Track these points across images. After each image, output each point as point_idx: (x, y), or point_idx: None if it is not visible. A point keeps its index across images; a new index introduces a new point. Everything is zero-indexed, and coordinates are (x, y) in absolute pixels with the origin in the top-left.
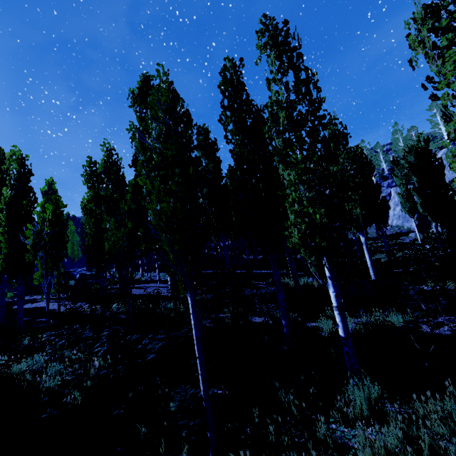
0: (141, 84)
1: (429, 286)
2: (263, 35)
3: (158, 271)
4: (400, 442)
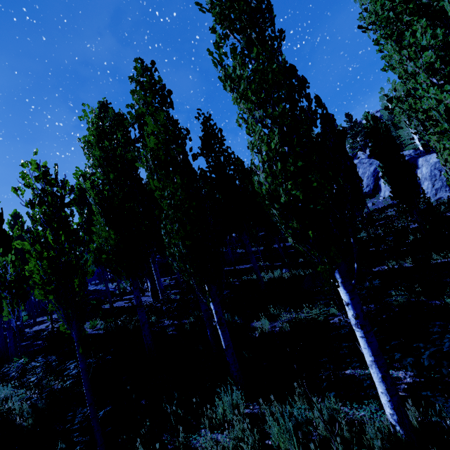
0: (99, 111)
1: (390, 265)
2: (132, 81)
3: (146, 280)
4: (223, 446)
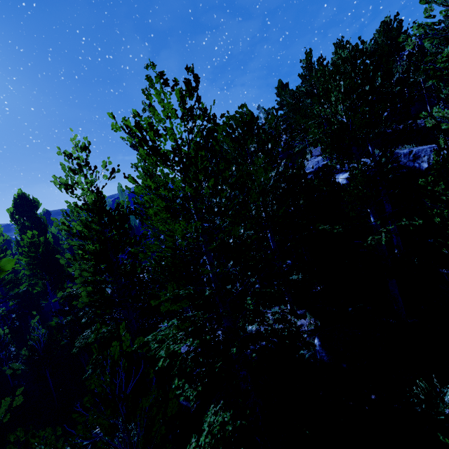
0: None
1: None
2: None
3: None
4: None
